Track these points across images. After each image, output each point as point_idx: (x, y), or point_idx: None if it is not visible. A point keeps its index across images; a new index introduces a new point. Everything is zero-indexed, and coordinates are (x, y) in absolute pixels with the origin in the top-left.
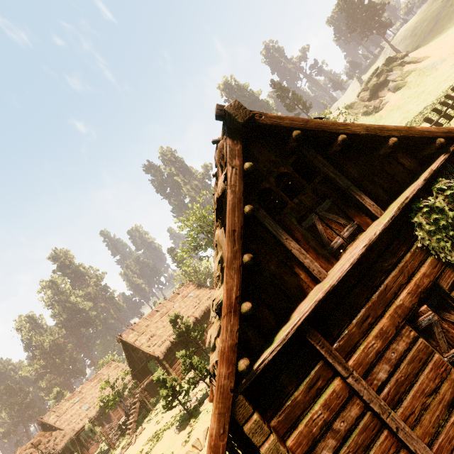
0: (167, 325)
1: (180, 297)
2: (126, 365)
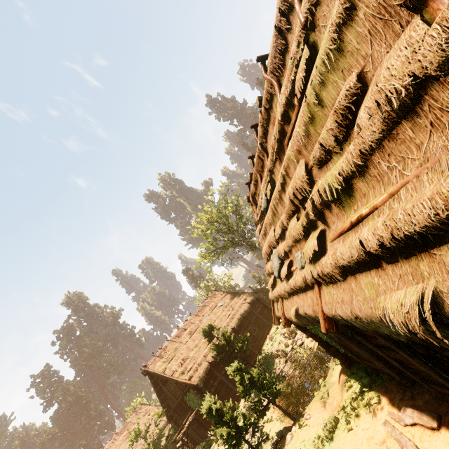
0: (199, 343)
1: (208, 309)
2: (158, 407)
